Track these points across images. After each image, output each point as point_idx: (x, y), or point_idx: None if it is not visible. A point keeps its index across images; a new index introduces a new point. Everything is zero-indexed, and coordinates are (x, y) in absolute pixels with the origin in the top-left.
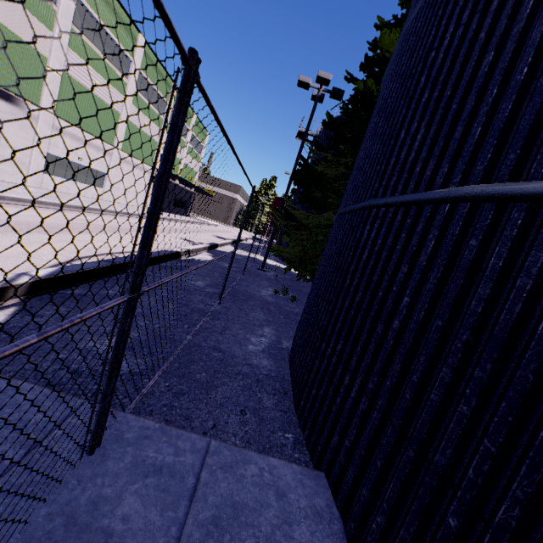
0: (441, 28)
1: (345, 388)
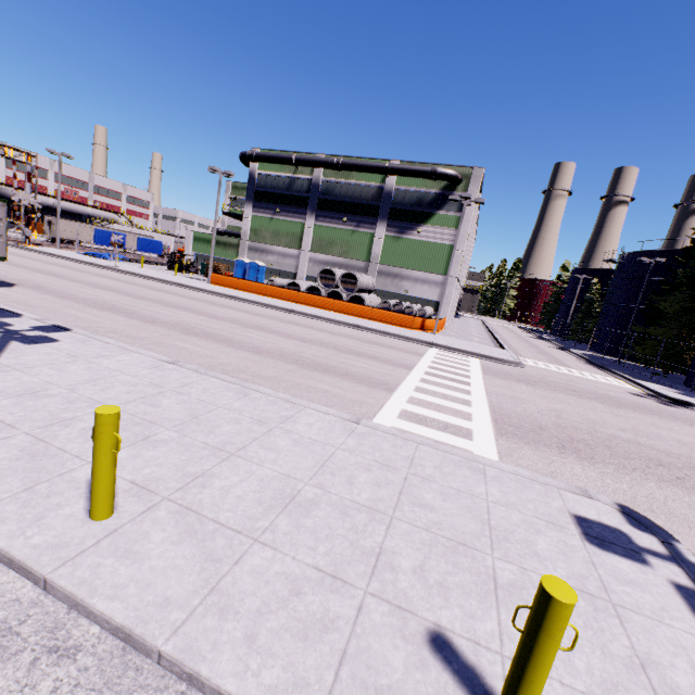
0: None
1: None
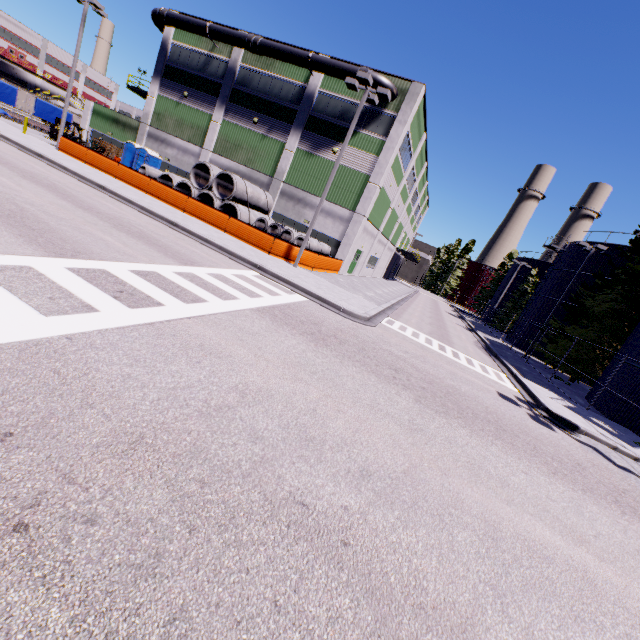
0: None
1: (636, 413)
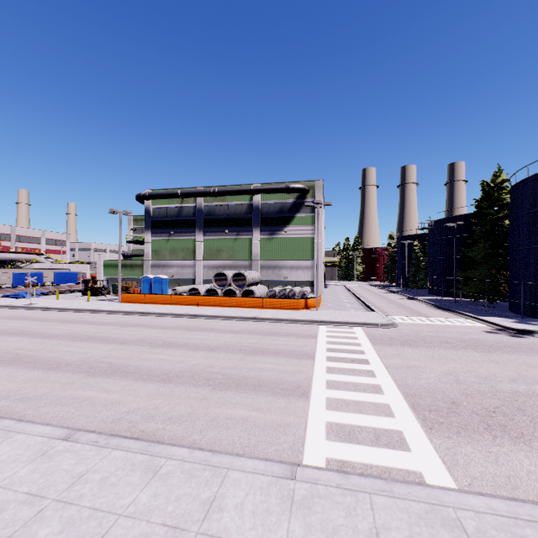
0: (536, 260)
1: None
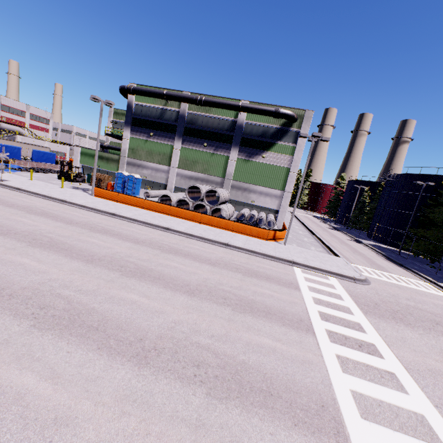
0: None
1: None
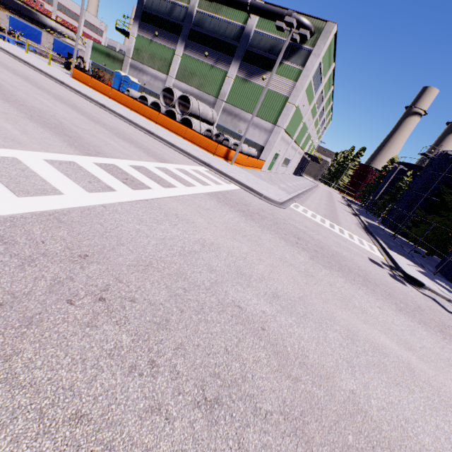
0: None
1: None
